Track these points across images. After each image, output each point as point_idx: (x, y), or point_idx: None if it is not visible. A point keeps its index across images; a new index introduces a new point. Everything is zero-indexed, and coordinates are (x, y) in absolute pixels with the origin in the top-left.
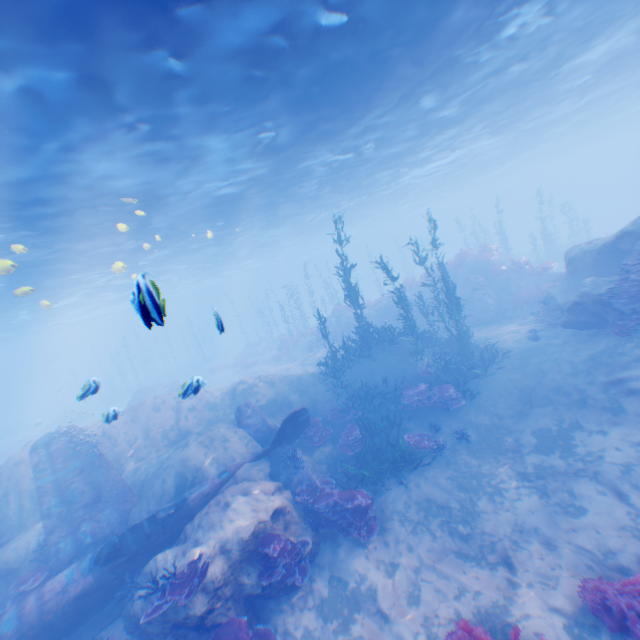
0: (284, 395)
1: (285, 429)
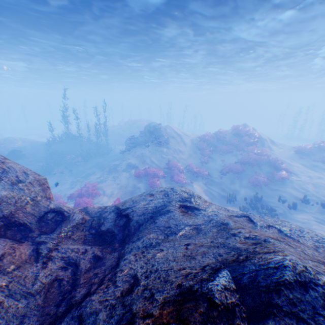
0: (27, 147)
1: (12, 155)
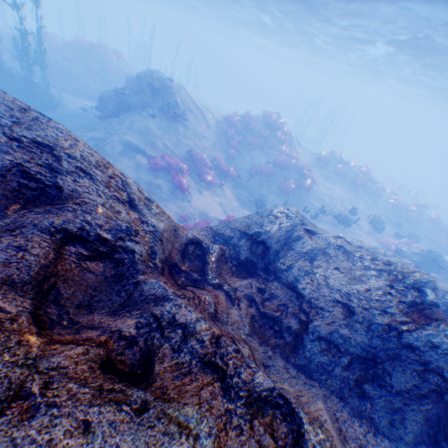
0: None
1: None
